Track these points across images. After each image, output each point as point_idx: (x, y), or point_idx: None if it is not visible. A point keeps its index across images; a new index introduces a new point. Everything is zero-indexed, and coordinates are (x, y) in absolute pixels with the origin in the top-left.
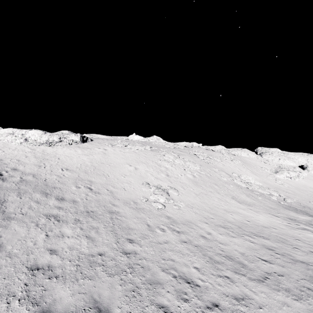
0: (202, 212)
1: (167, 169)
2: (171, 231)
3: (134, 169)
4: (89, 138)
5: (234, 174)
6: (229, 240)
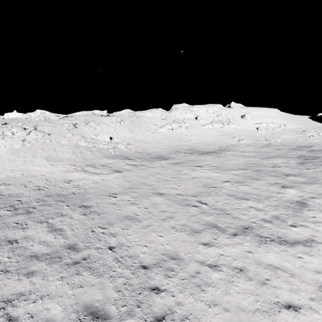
0: None
1: None
2: None
3: None
4: None
5: (93, 136)
6: None
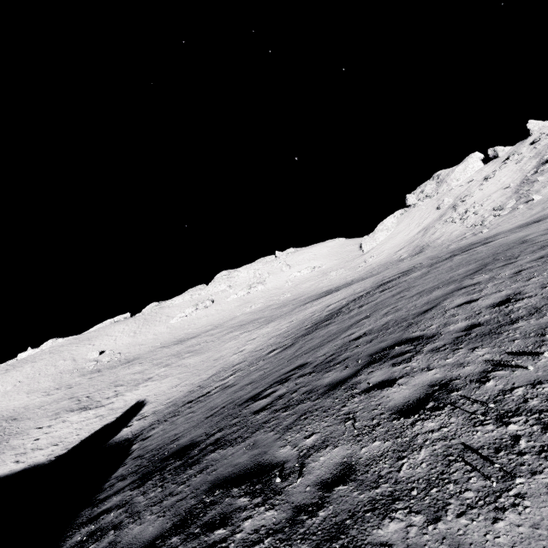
0: None
1: None
2: None
3: None
4: None
5: (84, 356)
6: None
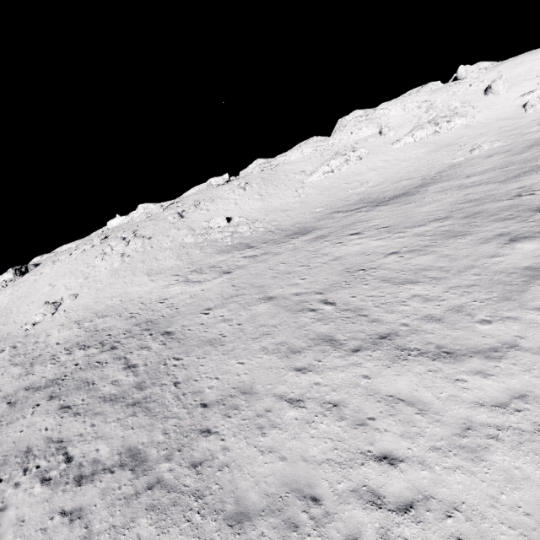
0: (76, 313)
1: (93, 268)
2: (11, 349)
3: (50, 289)
4: (31, 265)
5: (204, 224)
6: (59, 335)
